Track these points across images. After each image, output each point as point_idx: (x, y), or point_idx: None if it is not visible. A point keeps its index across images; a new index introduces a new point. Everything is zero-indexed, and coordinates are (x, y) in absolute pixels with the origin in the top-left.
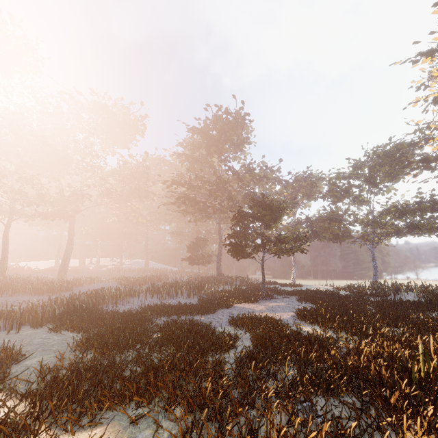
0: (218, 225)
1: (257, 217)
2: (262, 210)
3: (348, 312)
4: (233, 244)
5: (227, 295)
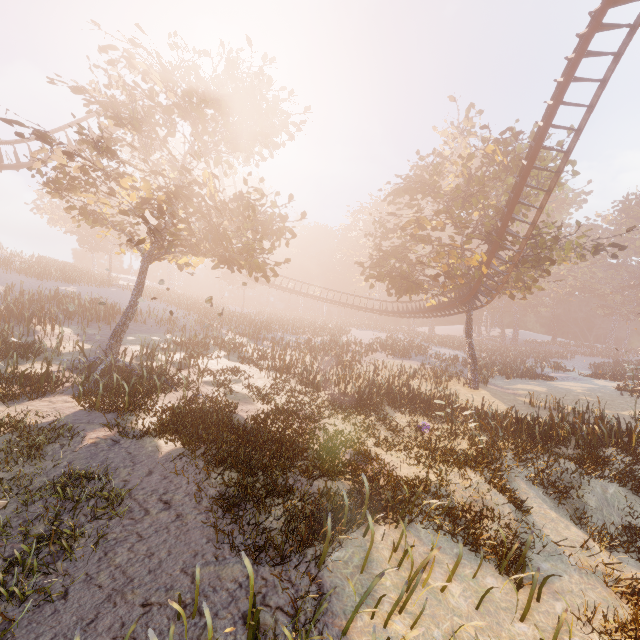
0: None
1: None
2: None
3: None
4: None
5: None
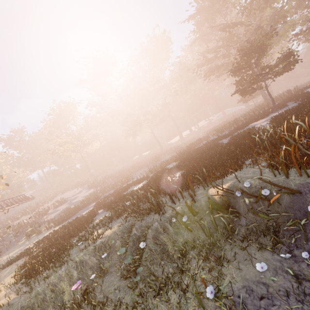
0: None
1: (243, 67)
2: (242, 61)
3: (306, 103)
4: (237, 92)
5: (248, 120)
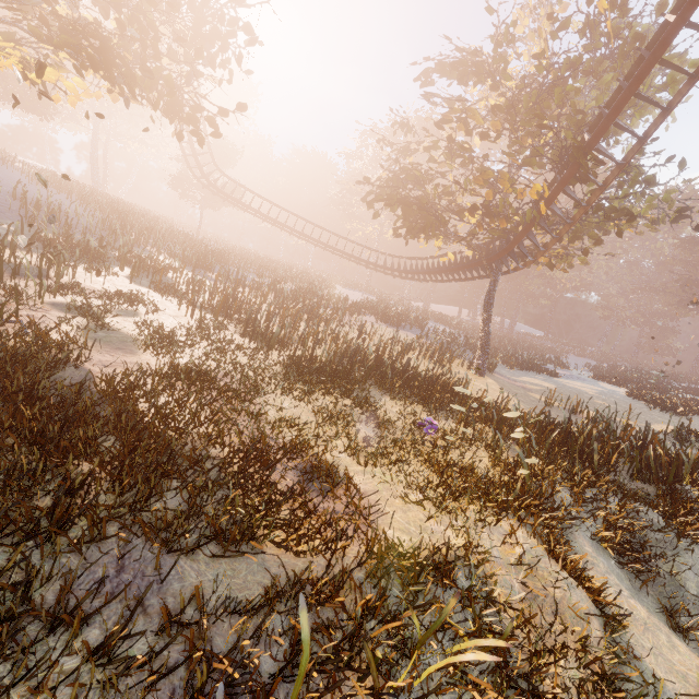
0: None
1: None
2: None
3: None
4: None
5: None
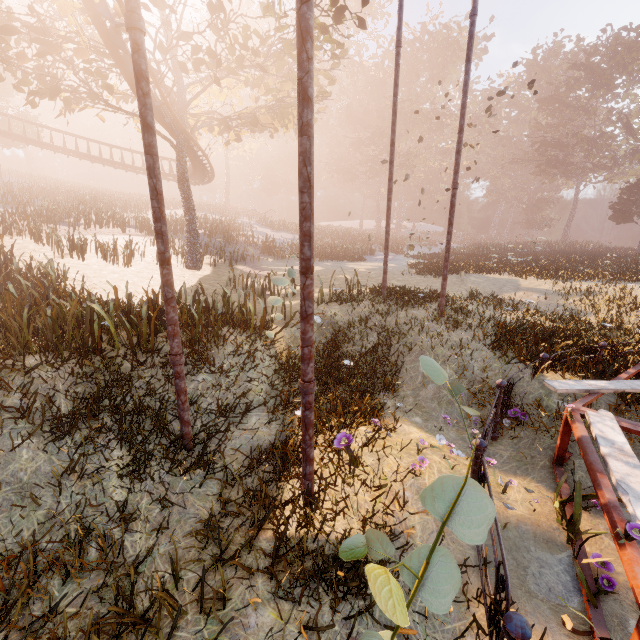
0: (577, 186)
1: None
2: None
3: None
4: (622, 212)
5: (603, 250)
